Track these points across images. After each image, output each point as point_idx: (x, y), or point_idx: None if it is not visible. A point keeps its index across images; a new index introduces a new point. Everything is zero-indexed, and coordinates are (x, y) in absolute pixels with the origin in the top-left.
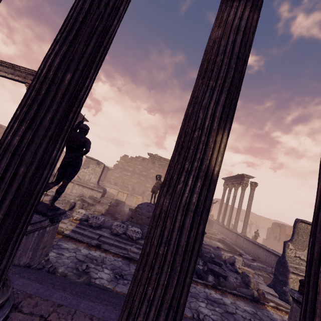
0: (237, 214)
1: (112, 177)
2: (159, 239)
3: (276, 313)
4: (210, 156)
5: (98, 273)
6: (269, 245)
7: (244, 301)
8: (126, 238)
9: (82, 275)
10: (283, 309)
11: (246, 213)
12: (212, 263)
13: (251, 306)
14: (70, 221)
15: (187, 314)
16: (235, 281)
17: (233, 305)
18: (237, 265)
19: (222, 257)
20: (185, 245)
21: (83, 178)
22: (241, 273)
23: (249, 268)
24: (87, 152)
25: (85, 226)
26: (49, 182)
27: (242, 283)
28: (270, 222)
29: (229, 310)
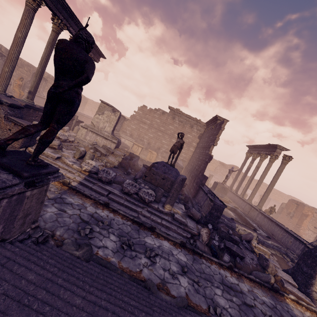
0: (257, 186)
1: (128, 128)
2: None
3: (296, 307)
4: None
5: (103, 239)
6: (278, 219)
7: (261, 289)
8: (137, 199)
9: (81, 245)
10: (304, 305)
11: (268, 187)
12: (229, 239)
13: (269, 296)
14: (79, 172)
15: (202, 306)
16: (252, 262)
17: (251, 294)
18: (254, 243)
19: (236, 229)
20: None
21: (97, 125)
22: (256, 252)
23: (263, 245)
24: (87, 81)
25: (94, 180)
26: (29, 124)
27: (258, 266)
28: (283, 197)
29: (247, 302)
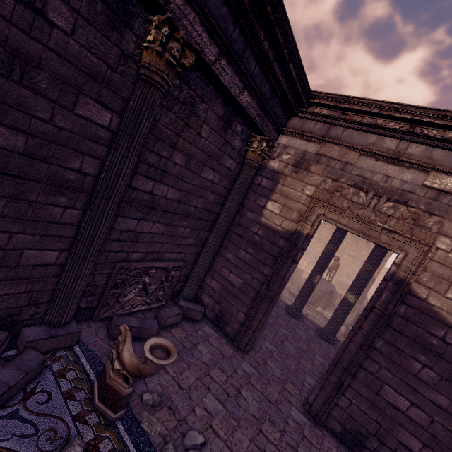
0: None
1: None
2: (301, 292)
3: None
4: (314, 279)
5: None
6: None
7: None
8: None
9: None
10: None
11: None
12: None
13: None
14: None
15: None
16: None
17: None
18: None
19: None
20: (306, 294)
21: None
22: None
23: None
24: None
25: None
26: None
27: None
28: None
29: None
